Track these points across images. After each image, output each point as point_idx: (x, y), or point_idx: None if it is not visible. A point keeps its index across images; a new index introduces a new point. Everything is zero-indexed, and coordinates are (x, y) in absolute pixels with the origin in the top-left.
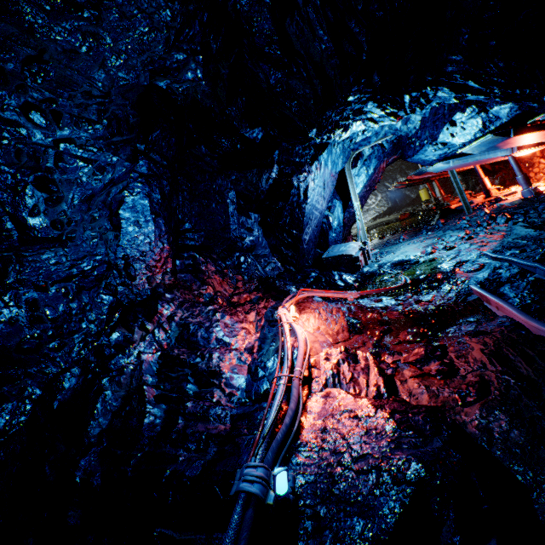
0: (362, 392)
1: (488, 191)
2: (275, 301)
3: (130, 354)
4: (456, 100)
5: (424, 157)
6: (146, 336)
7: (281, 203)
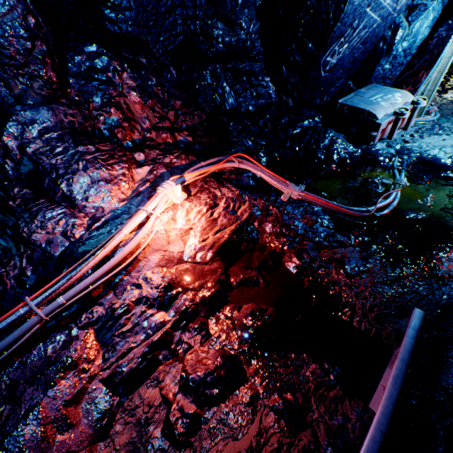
0: (110, 360)
1: None
2: (193, 159)
3: None
4: None
5: None
6: None
7: None
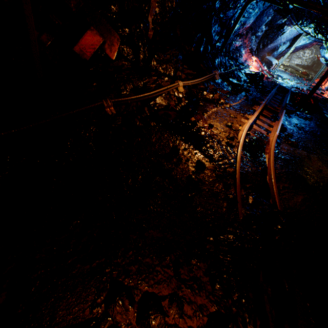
0: None
1: (326, 83)
2: (251, 56)
3: (235, 43)
4: (324, 44)
5: (321, 52)
6: (237, 42)
7: (275, 30)
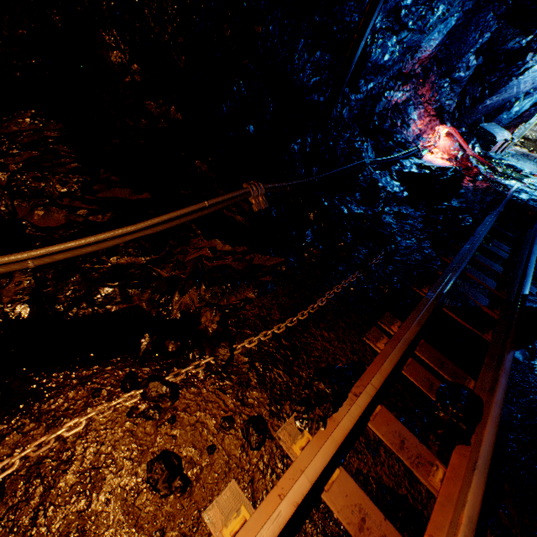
0: None
1: None
2: (438, 123)
3: (390, 94)
4: None
5: None
6: (397, 92)
7: (504, 65)
